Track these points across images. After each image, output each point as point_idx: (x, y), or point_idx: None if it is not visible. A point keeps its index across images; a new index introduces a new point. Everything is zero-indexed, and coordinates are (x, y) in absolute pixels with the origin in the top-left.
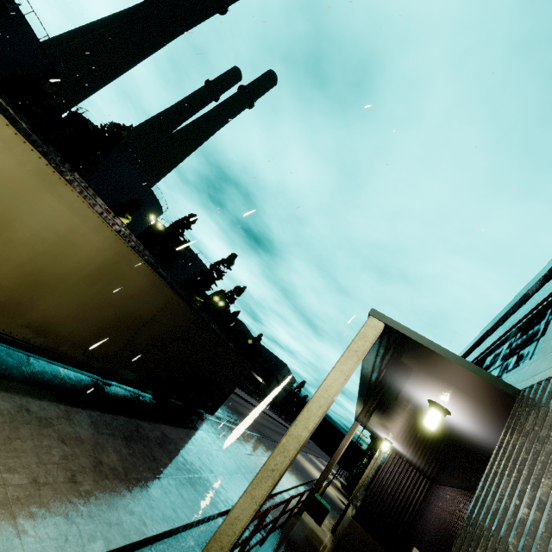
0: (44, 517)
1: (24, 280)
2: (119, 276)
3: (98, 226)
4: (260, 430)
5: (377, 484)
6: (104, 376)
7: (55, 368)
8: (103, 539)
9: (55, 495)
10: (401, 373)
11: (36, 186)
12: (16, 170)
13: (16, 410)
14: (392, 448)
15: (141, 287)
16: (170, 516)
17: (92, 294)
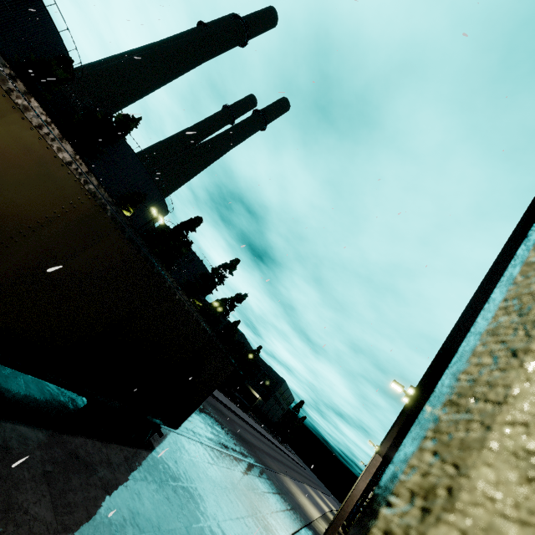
0: None
1: None
2: None
3: None
4: (250, 453)
5: None
6: None
7: None
8: None
9: None
10: None
11: None
12: None
13: None
14: None
15: None
16: None
17: None
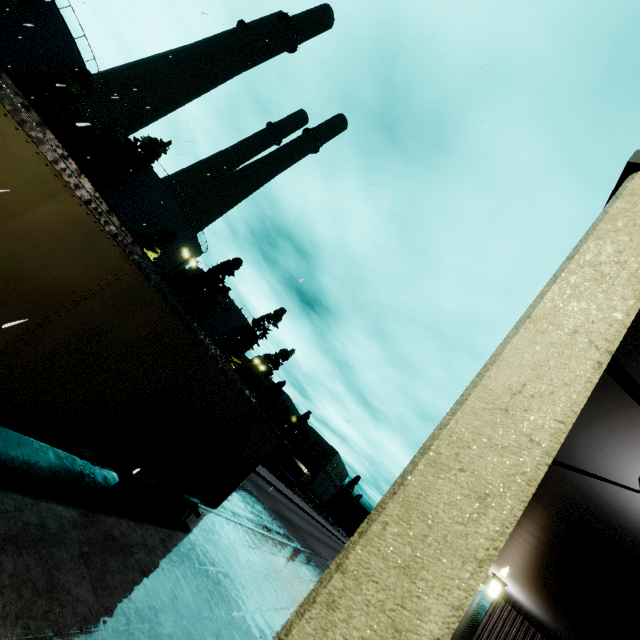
0: None
1: None
2: None
3: None
4: (296, 537)
5: None
6: None
7: None
8: None
9: None
10: None
11: None
12: None
13: None
14: (503, 591)
15: (42, 221)
16: None
17: None
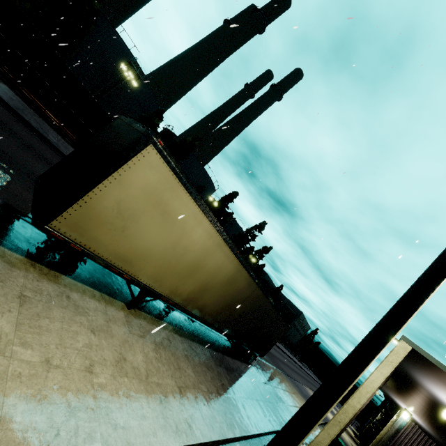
0: (217, 410)
1: (201, 288)
2: (235, 281)
3: (232, 260)
4: (284, 368)
5: (395, 444)
6: (218, 331)
7: (189, 320)
8: (238, 429)
9: (216, 399)
10: (423, 375)
11: (216, 249)
12: (211, 244)
13: (190, 348)
14: (412, 418)
15: (242, 285)
16: (257, 424)
17: (223, 291)
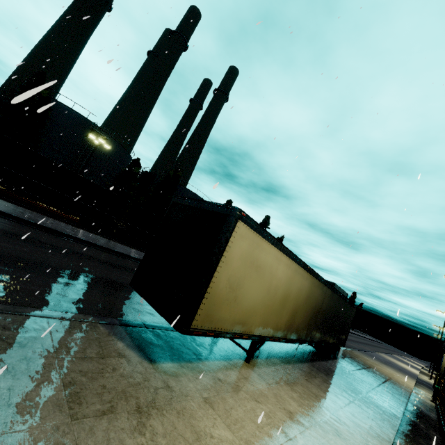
0: (366, 419)
1: (292, 313)
2: (312, 293)
3: (306, 276)
4: (351, 345)
5: None
6: (310, 343)
7: (276, 344)
8: (389, 427)
9: (356, 409)
10: None
11: (294, 275)
12: (290, 273)
13: (302, 372)
14: None
15: (317, 293)
16: (392, 414)
17: (306, 306)
